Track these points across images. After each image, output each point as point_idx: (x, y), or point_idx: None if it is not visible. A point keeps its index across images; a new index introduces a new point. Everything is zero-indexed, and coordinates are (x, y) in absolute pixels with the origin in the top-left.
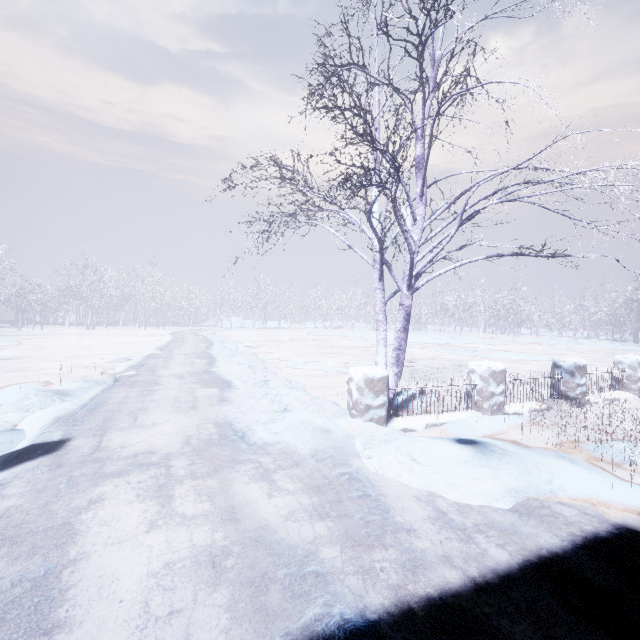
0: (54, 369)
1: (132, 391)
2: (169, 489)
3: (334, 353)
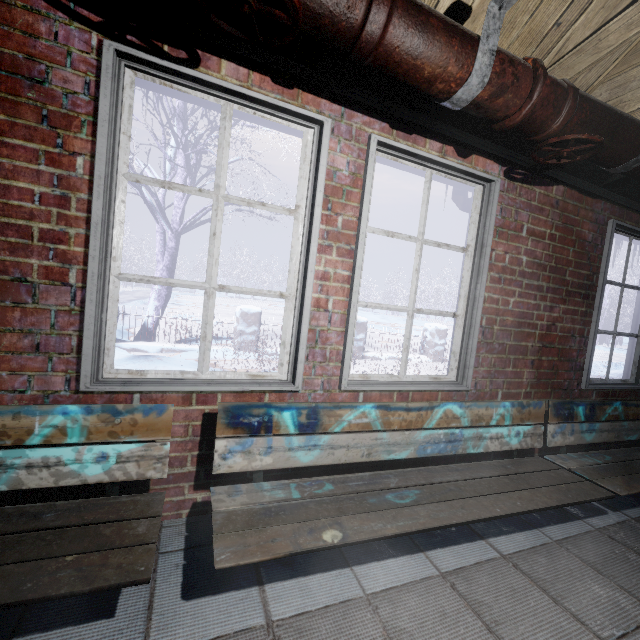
0: None
1: None
2: None
3: None
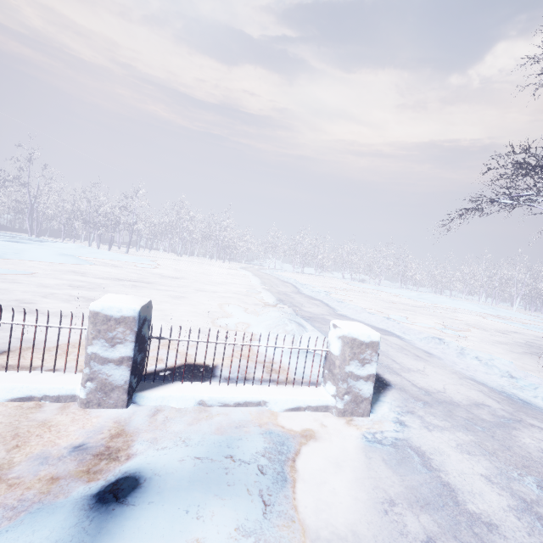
0: (221, 293)
1: None
2: None
3: (406, 310)
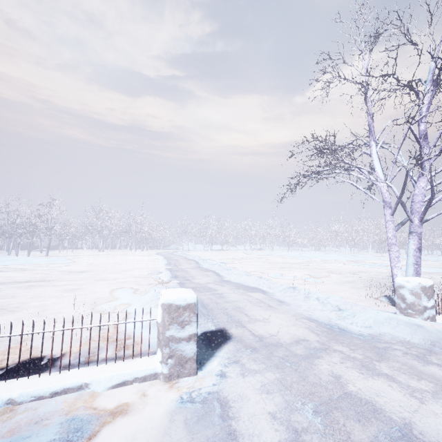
0: (122, 279)
1: (206, 294)
2: (375, 369)
3: (286, 267)
